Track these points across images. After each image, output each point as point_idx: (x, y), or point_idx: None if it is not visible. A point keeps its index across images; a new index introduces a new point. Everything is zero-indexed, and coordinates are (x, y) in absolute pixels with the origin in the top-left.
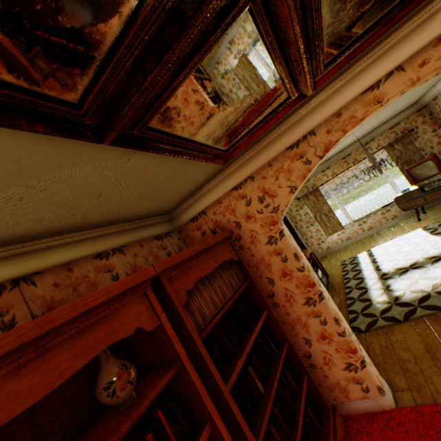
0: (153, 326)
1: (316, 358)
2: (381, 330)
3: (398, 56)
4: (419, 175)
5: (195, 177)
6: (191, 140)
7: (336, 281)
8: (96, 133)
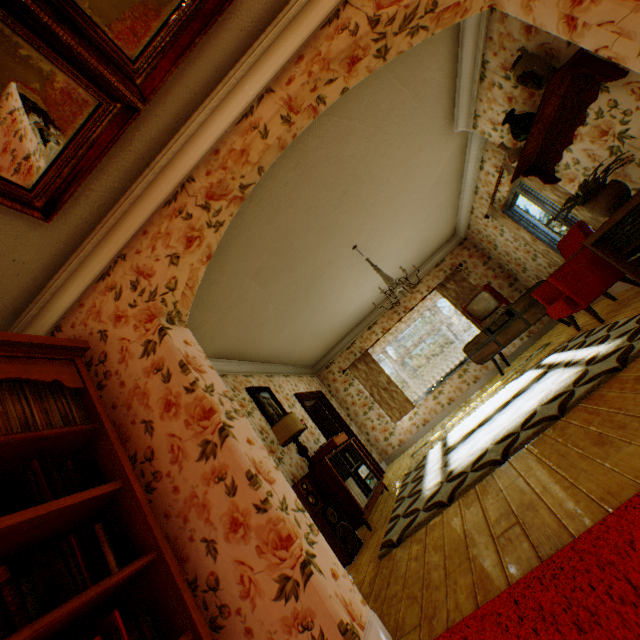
0: None
1: (229, 586)
2: (420, 530)
3: (262, 77)
4: (479, 311)
5: (2, 246)
6: None
7: (396, 483)
8: None
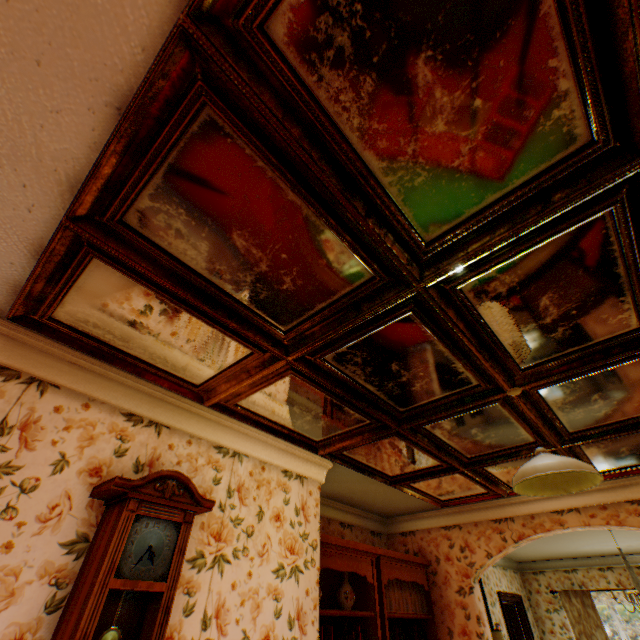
0: (370, 580)
1: None
2: None
3: (574, 501)
4: None
5: (417, 503)
6: (423, 490)
7: None
8: (390, 481)
